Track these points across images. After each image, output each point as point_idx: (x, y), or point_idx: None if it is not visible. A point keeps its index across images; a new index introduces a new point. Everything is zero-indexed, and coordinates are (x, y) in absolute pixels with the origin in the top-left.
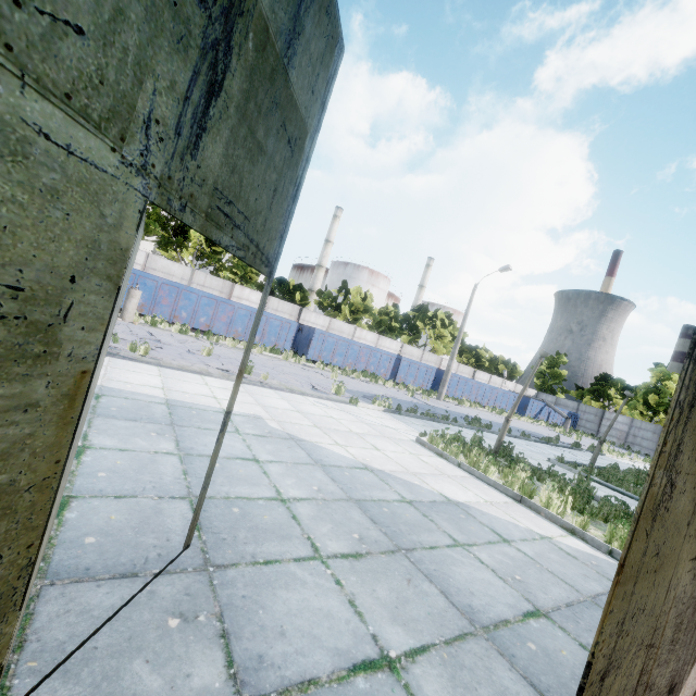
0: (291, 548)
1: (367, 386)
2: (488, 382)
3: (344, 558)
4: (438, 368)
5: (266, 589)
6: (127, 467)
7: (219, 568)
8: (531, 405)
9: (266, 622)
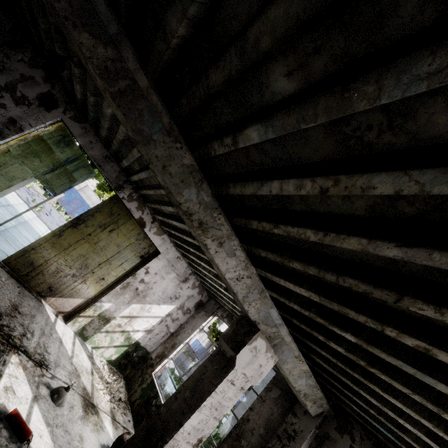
0: (16, 248)
1: None
2: None
3: None
4: None
5: (4, 242)
6: (0, 216)
7: (0, 234)
8: None
9: None
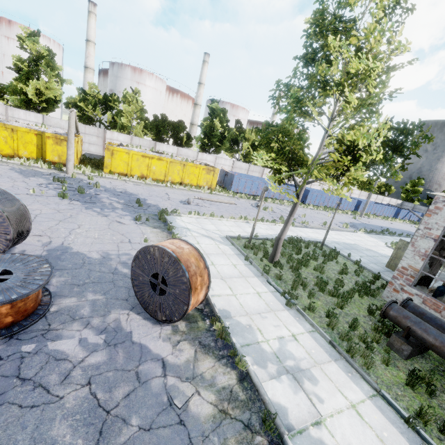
0: None
1: (338, 217)
2: (375, 199)
3: None
4: (350, 194)
5: None
6: (369, 259)
7: None
8: (401, 212)
9: None
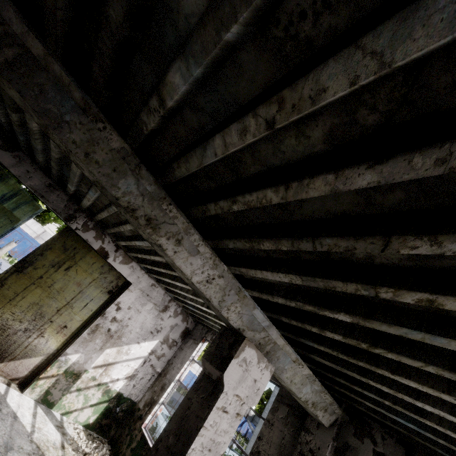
0: None
1: None
2: None
3: None
4: None
5: None
6: None
7: None
8: None
9: None
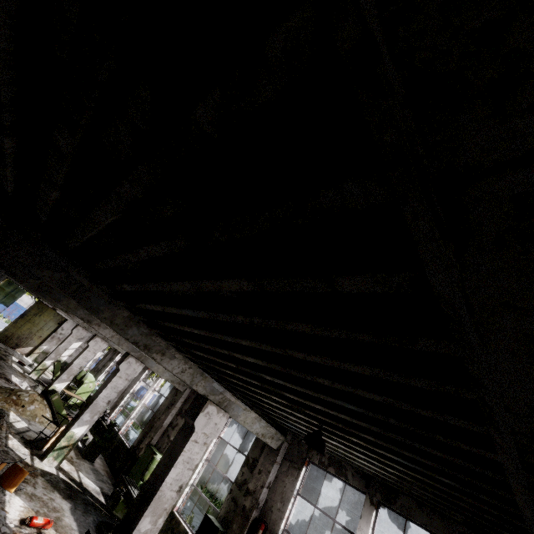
0: None
1: None
2: None
3: None
4: None
5: None
6: None
7: None
8: None
9: None
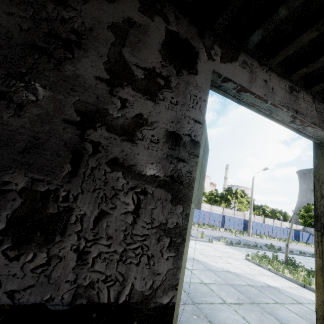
0: (216, 300)
1: (212, 232)
2: (273, 223)
3: (235, 304)
4: (244, 218)
5: (215, 311)
6: None
7: (197, 304)
8: (301, 235)
9: (220, 320)
